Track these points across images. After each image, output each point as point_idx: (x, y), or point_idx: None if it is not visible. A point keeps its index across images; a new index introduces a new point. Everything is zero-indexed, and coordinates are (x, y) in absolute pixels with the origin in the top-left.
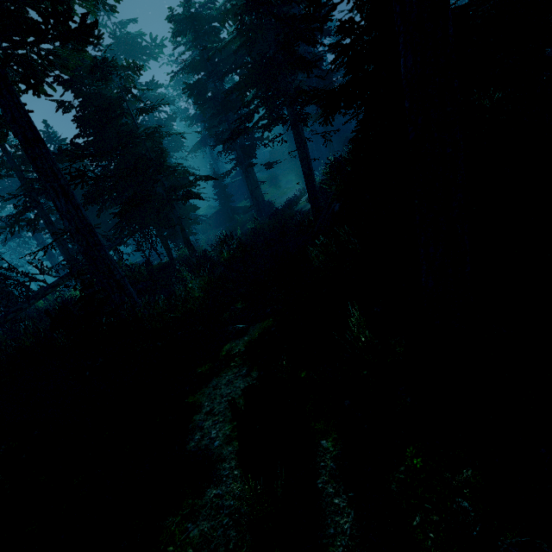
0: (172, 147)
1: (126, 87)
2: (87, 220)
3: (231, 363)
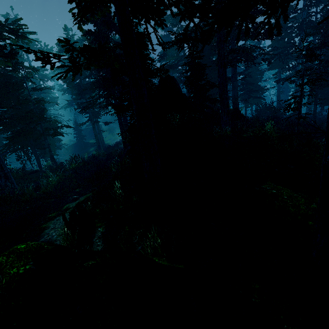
0: (50, 104)
1: (27, 76)
2: None
3: (67, 210)
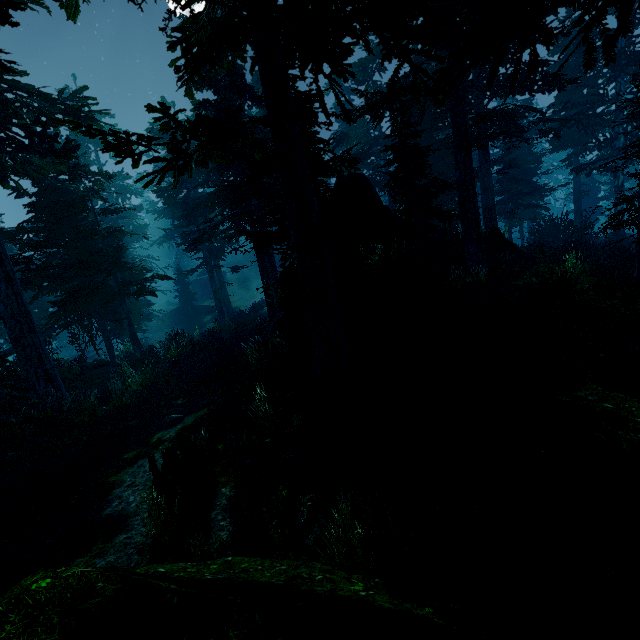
0: (133, 237)
1: (94, 189)
2: (26, 306)
3: (160, 446)
